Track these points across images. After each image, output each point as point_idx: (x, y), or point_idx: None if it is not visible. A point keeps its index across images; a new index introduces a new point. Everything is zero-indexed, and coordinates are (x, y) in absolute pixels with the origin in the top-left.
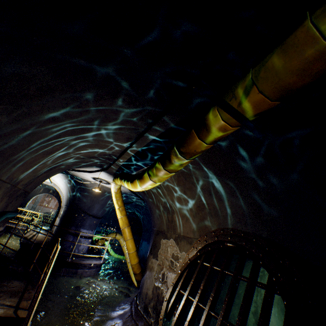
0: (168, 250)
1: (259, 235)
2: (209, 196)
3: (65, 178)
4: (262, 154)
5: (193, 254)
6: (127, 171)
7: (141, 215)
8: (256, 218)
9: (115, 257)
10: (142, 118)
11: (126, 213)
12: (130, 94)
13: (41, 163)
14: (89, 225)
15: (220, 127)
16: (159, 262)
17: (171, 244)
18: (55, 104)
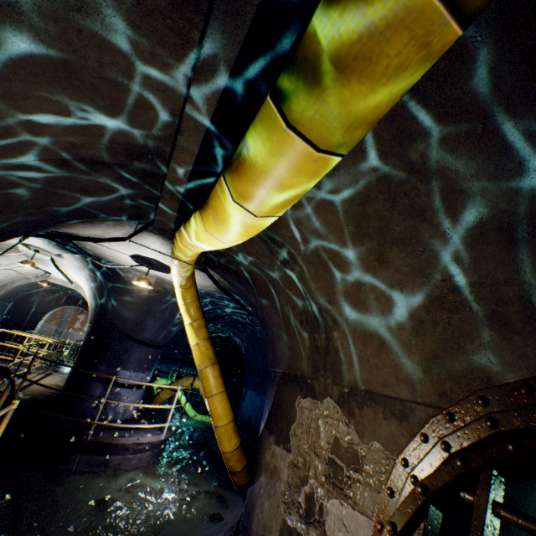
0: (321, 429)
1: None
2: (503, 252)
3: (82, 265)
4: None
5: (433, 466)
6: None
7: (243, 341)
8: None
9: (197, 419)
10: None
11: (208, 335)
12: None
13: None
14: (138, 362)
15: None
16: (293, 459)
17: (329, 414)
18: None
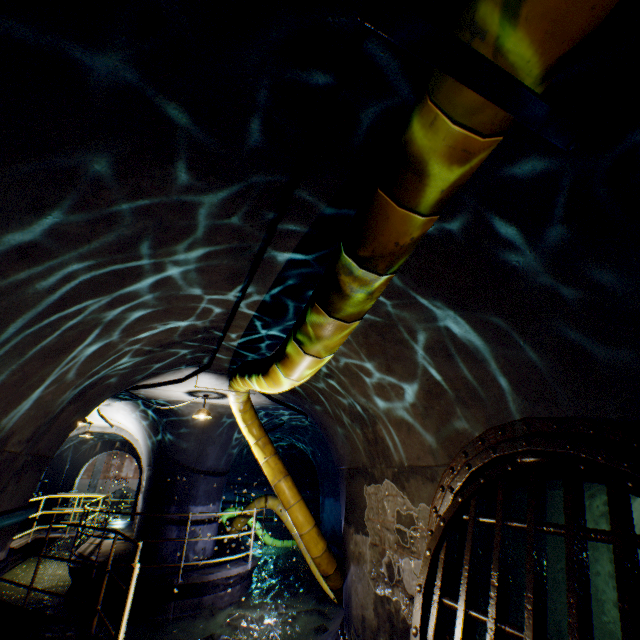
0: (386, 507)
1: (600, 418)
2: (447, 362)
3: (133, 409)
4: (559, 214)
5: (447, 505)
6: (253, 358)
7: (308, 445)
8: (581, 379)
9: (277, 546)
10: (250, 212)
11: (274, 450)
12: (200, 141)
13: (47, 382)
14: (206, 495)
15: (451, 150)
16: (371, 539)
17: (389, 492)
18: (1, 201)
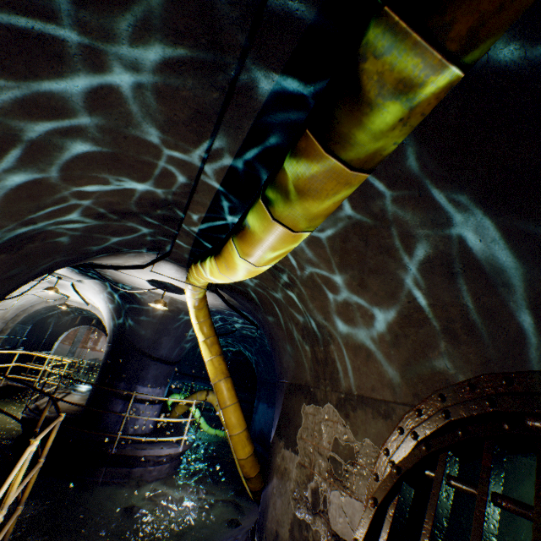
0: (323, 431)
1: None
2: (446, 282)
3: (101, 289)
4: None
5: (406, 452)
6: None
7: (253, 354)
8: None
9: (211, 434)
10: None
11: (220, 350)
12: None
13: None
14: (154, 379)
15: None
16: (300, 459)
17: (330, 417)
18: None
